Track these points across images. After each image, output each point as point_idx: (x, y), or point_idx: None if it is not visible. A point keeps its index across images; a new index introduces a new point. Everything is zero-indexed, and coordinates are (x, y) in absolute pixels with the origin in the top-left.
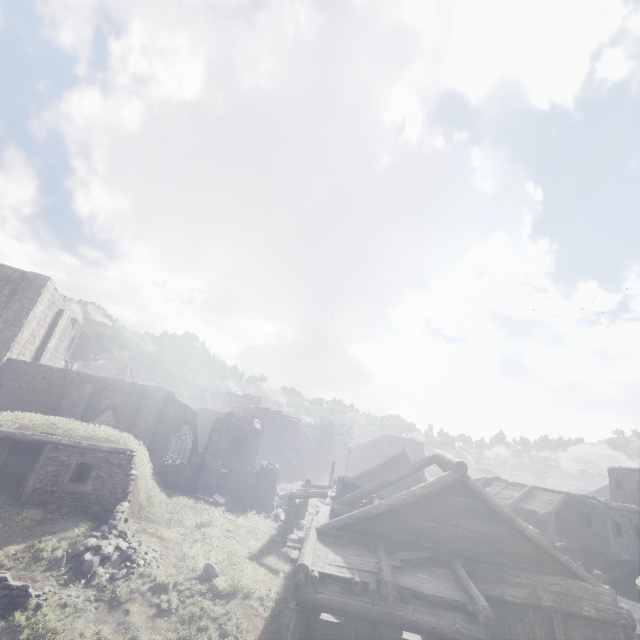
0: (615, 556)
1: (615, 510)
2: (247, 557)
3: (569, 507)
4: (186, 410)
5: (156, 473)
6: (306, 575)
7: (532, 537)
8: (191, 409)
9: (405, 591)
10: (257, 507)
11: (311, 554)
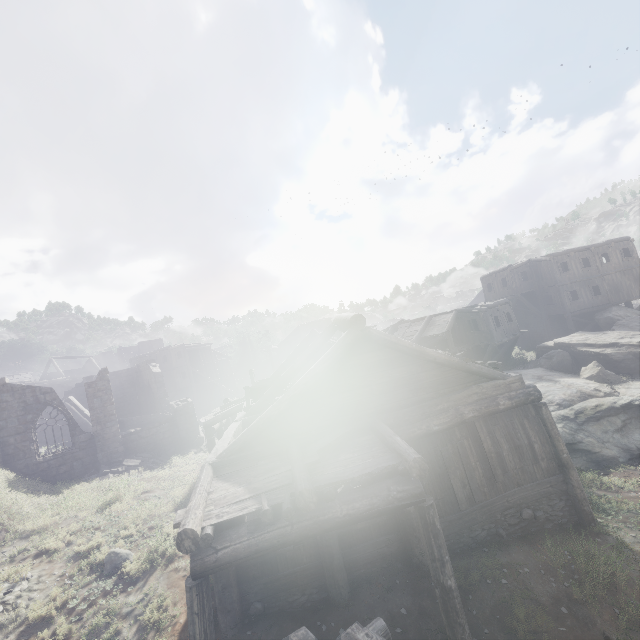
0: (498, 343)
1: (493, 308)
2: (172, 510)
3: (460, 320)
4: (36, 392)
5: (33, 475)
6: (194, 540)
7: (445, 361)
8: (43, 388)
9: (327, 489)
10: (184, 448)
11: (201, 506)
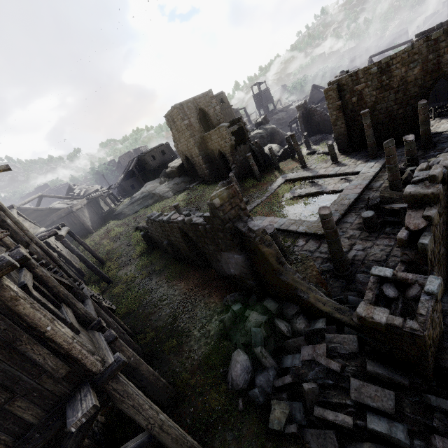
0: (153, 168)
1: (150, 152)
2: None
3: (141, 160)
4: None
5: None
6: None
7: (45, 209)
8: None
9: None
10: None
11: None
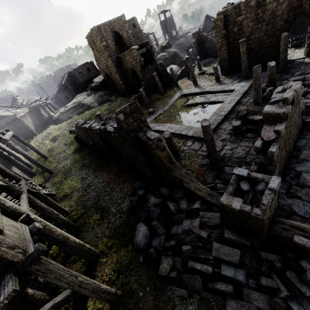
0: (81, 83)
1: (78, 69)
2: None
3: (71, 75)
4: None
5: None
6: None
7: None
8: None
9: None
10: None
11: None
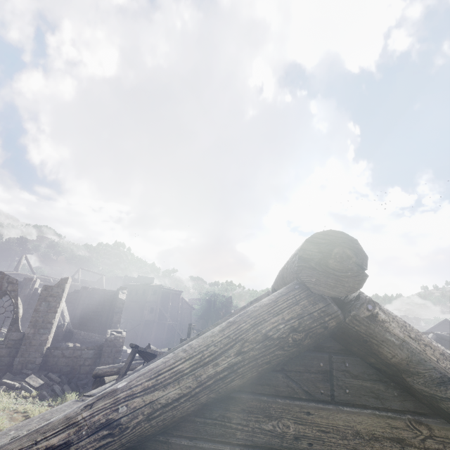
0: None
1: None
2: None
3: None
4: (4, 279)
5: None
6: None
7: None
8: (11, 277)
9: None
10: None
11: None
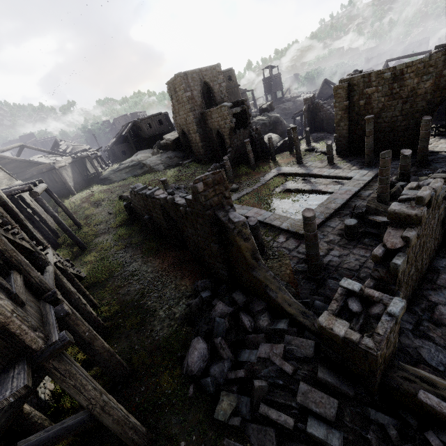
0: (148, 137)
1: (147, 119)
2: None
3: (136, 126)
4: None
5: None
6: None
7: (24, 161)
8: None
9: None
10: None
11: None
